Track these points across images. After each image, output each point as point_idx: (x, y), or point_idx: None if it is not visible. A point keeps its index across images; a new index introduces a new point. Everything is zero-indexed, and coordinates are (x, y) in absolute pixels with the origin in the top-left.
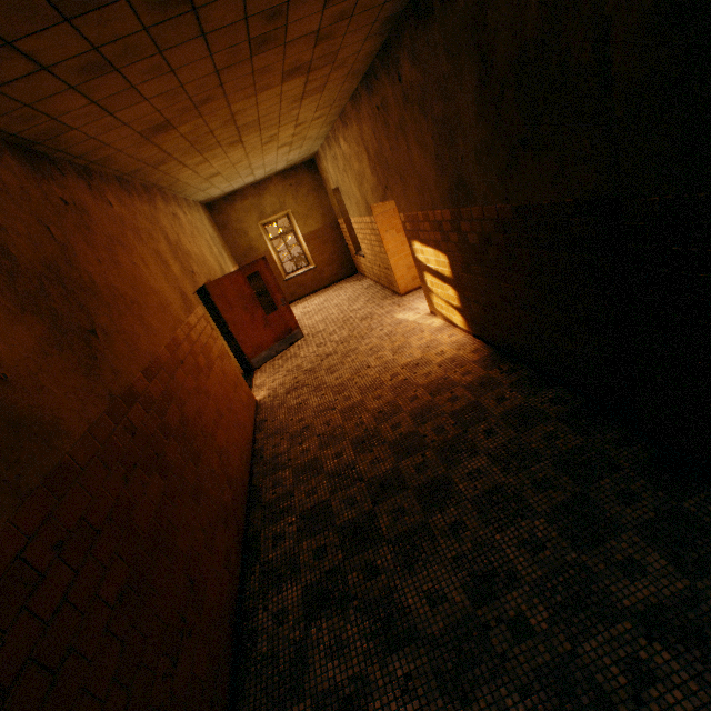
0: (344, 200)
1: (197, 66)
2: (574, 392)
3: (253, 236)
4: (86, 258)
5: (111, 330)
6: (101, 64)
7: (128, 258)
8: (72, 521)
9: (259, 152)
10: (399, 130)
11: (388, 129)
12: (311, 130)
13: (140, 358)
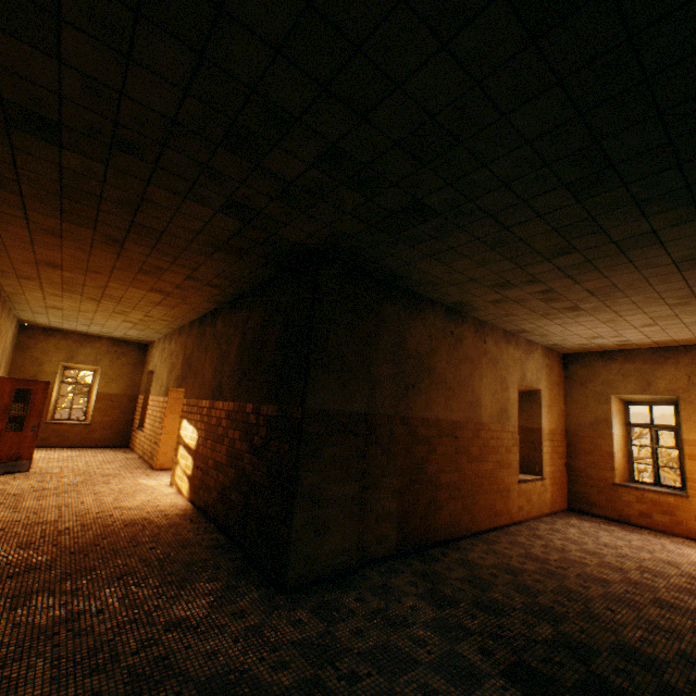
0: (154, 380)
1: (106, 260)
2: (228, 536)
3: (48, 369)
4: None
5: None
6: (57, 233)
7: None
8: None
9: (108, 315)
10: (206, 348)
11: (201, 346)
12: (156, 324)
13: None
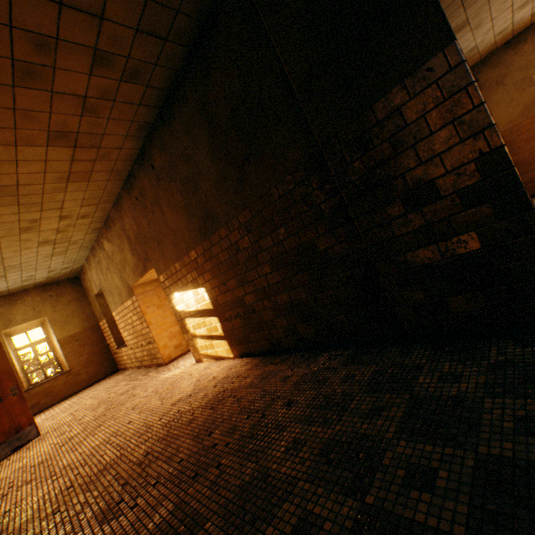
0: (107, 297)
1: None
2: (343, 347)
3: None
4: None
5: None
6: None
7: None
8: None
9: (16, 241)
10: (155, 204)
11: (146, 209)
12: (77, 231)
13: None
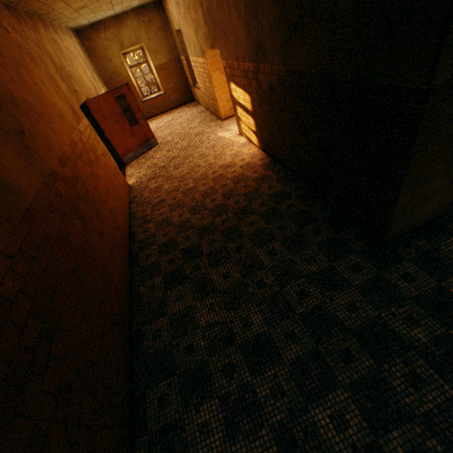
0: (185, 41)
1: None
2: (307, 184)
3: (117, 63)
4: (3, 78)
5: (33, 132)
6: None
7: (30, 78)
8: (41, 237)
9: None
10: None
11: None
12: None
13: (54, 152)
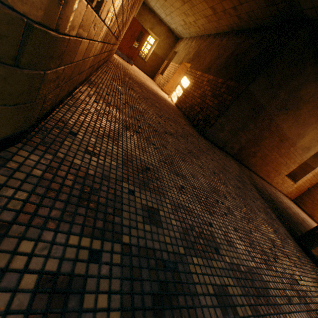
0: (176, 56)
1: None
2: (187, 118)
3: None
4: None
5: None
6: None
7: None
8: None
9: (180, 13)
10: (210, 50)
11: (208, 48)
12: (193, 29)
13: None
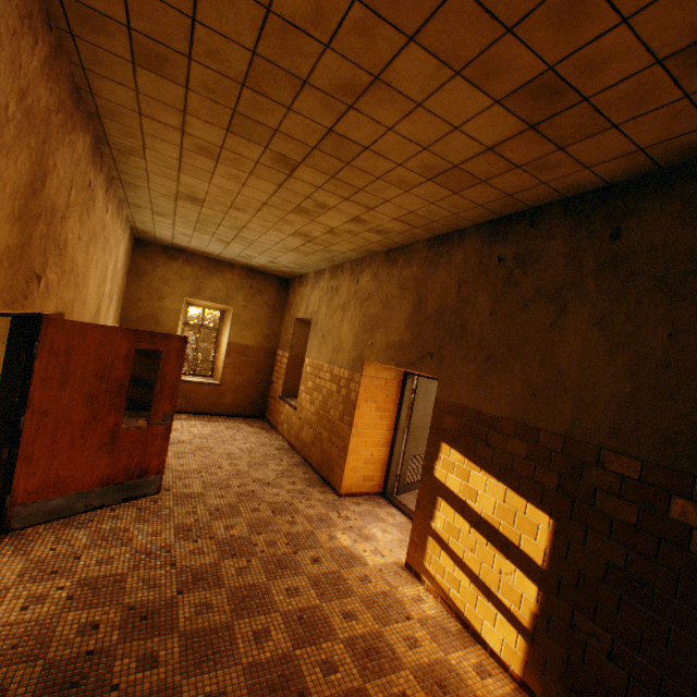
0: (312, 335)
1: None
2: None
3: (169, 306)
4: None
5: None
6: None
7: None
8: None
9: (276, 217)
10: (546, 297)
11: (509, 288)
12: (347, 242)
13: None
